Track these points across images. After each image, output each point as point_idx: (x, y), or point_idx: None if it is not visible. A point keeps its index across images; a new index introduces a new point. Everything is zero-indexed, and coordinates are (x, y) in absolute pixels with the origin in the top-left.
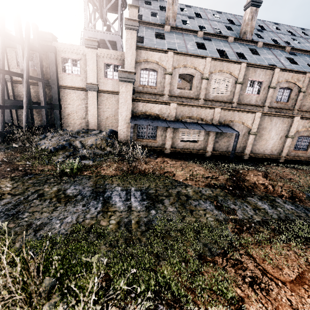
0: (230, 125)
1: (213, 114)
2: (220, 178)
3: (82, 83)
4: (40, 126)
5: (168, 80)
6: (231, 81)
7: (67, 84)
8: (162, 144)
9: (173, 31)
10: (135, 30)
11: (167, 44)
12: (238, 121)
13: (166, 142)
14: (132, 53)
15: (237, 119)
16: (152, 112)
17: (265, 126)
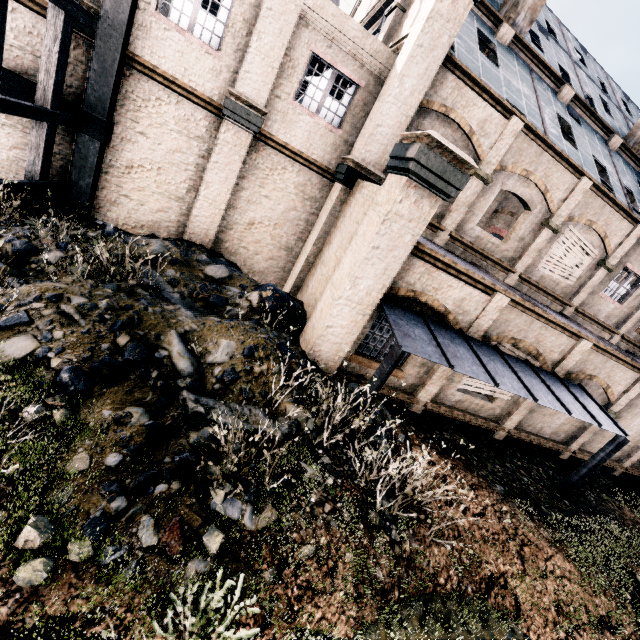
0: (580, 382)
1: (569, 350)
2: (628, 633)
3: (213, 84)
4: (14, 185)
5: (471, 194)
6: (593, 256)
7: (158, 60)
8: (413, 386)
9: (513, 49)
10: None
11: (506, 86)
12: (602, 380)
13: (428, 385)
14: (428, 69)
15: (603, 376)
16: (437, 300)
17: (637, 403)
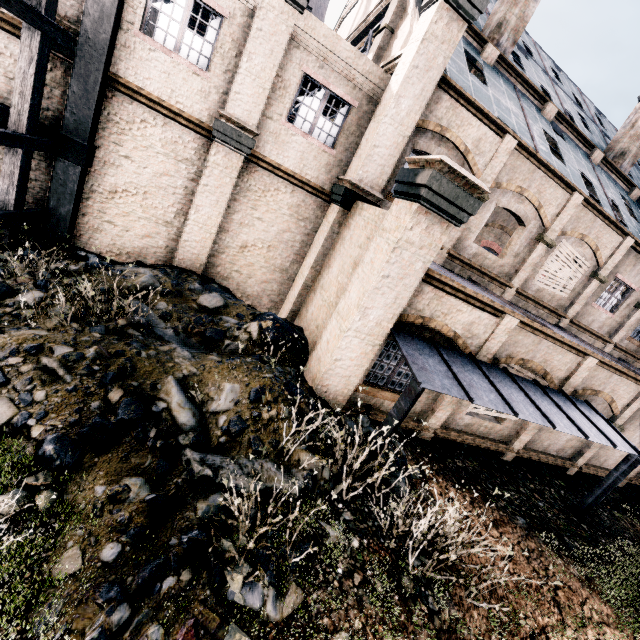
0: (586, 398)
1: (576, 367)
2: None
3: (201, 105)
4: None
5: None
6: (586, 268)
7: (143, 81)
8: (421, 412)
9: (498, 68)
10: (466, 20)
11: (497, 105)
12: (606, 395)
13: (438, 411)
14: (424, 90)
15: (607, 391)
16: (446, 325)
17: (639, 415)
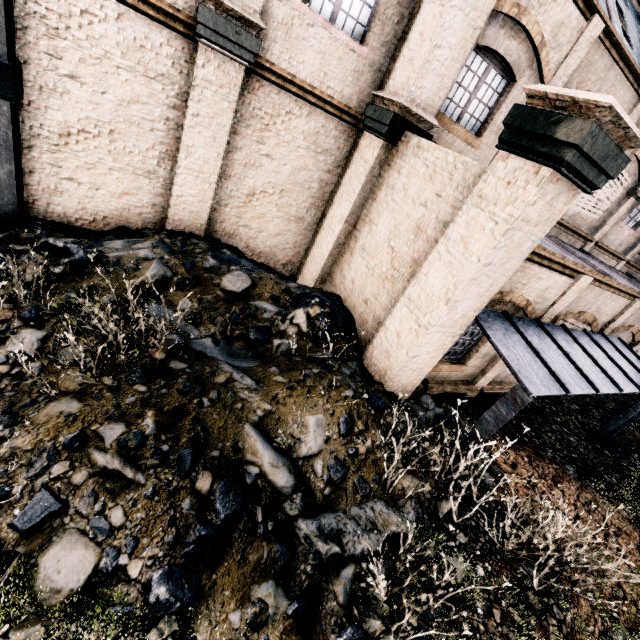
0: (616, 333)
1: (622, 310)
2: None
3: None
4: None
5: None
6: (626, 185)
7: None
8: (471, 374)
9: None
10: None
11: None
12: (636, 328)
13: (489, 373)
14: None
15: (638, 325)
16: (522, 295)
17: None
